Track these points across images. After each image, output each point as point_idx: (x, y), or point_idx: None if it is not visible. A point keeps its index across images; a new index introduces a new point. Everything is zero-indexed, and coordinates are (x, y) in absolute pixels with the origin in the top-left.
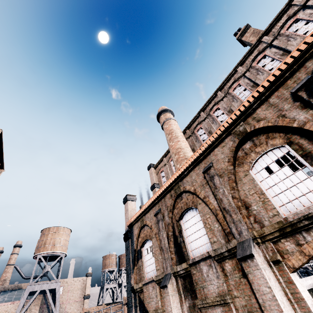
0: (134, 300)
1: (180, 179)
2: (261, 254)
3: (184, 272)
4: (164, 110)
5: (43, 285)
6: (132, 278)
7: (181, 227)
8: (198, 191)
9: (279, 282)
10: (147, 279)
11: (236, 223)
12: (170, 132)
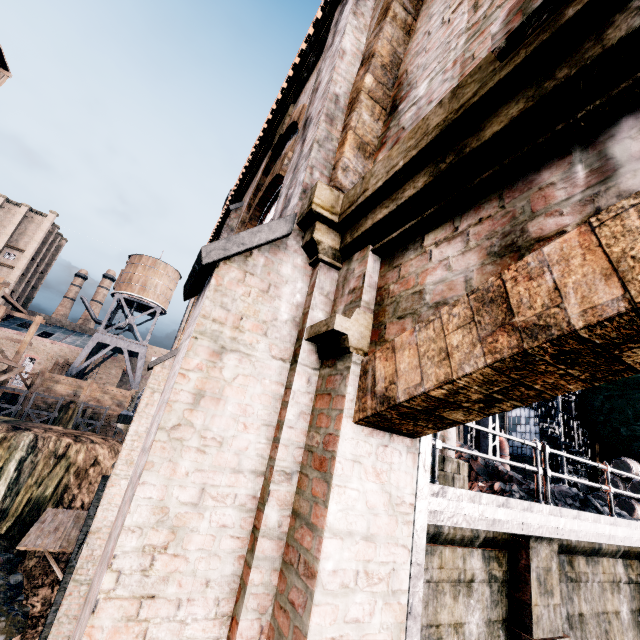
0: None
1: (294, 92)
2: (292, 298)
3: None
4: None
5: (120, 342)
6: None
7: None
8: (304, 109)
9: (274, 441)
10: None
11: (299, 164)
12: None
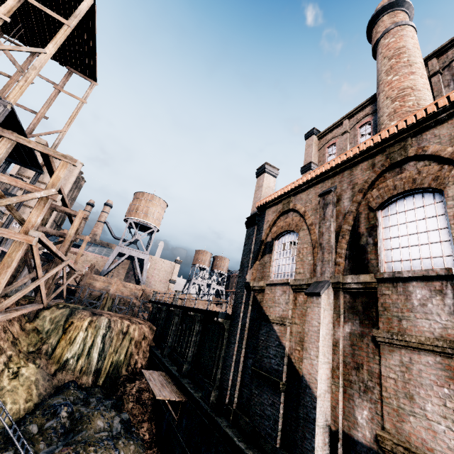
0: (246, 297)
1: (415, 132)
2: None
3: (359, 287)
4: (396, 2)
5: (132, 252)
6: (249, 273)
7: (377, 222)
8: None
9: None
10: (277, 280)
11: None
12: (398, 52)
